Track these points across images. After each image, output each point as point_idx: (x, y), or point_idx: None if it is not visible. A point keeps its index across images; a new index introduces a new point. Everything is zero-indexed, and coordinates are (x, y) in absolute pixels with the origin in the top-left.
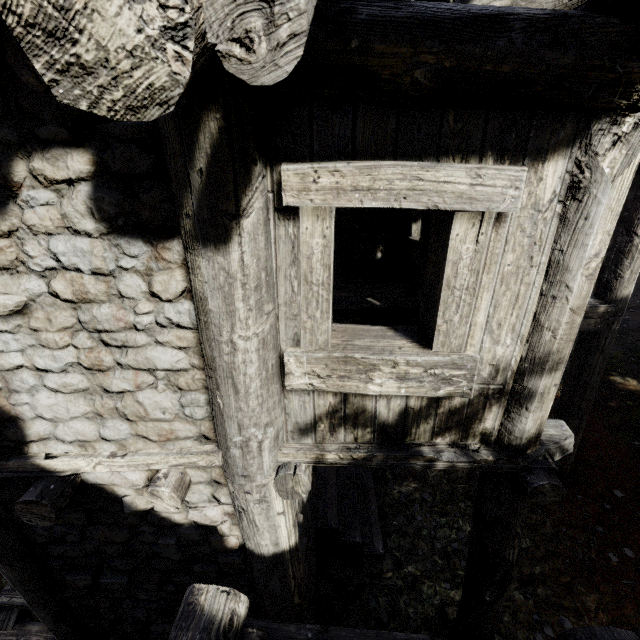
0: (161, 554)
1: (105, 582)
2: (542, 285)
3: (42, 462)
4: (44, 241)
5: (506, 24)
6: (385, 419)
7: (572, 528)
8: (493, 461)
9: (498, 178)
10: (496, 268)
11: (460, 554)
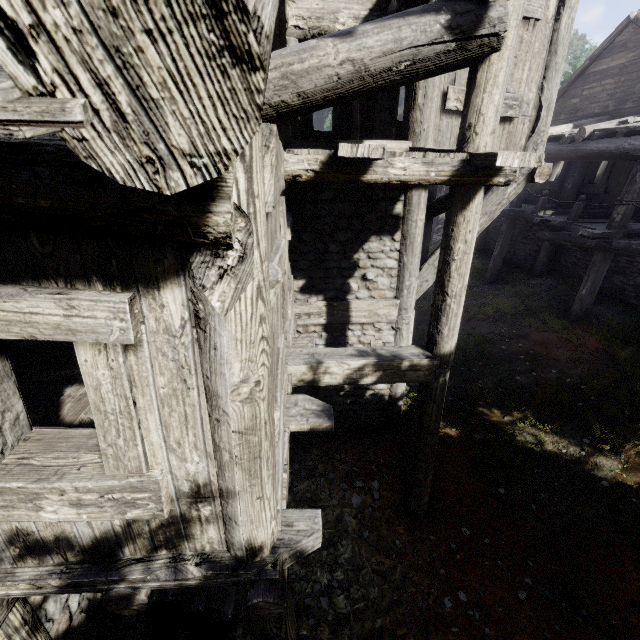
0: None
1: None
2: (207, 406)
3: None
4: None
5: (25, 157)
6: (92, 537)
7: (419, 572)
8: (213, 576)
9: (96, 309)
10: (150, 391)
11: (311, 611)
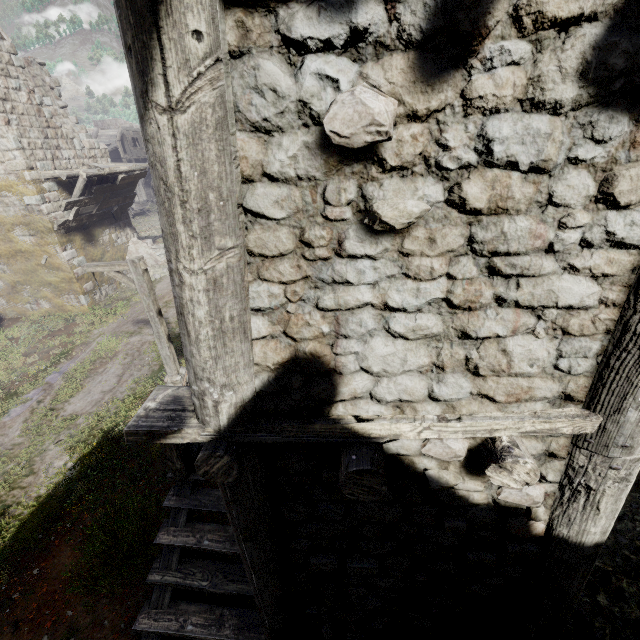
0: (430, 538)
1: (353, 567)
2: None
3: (356, 425)
4: (482, 122)
5: None
6: None
7: None
8: None
9: None
10: None
11: None
